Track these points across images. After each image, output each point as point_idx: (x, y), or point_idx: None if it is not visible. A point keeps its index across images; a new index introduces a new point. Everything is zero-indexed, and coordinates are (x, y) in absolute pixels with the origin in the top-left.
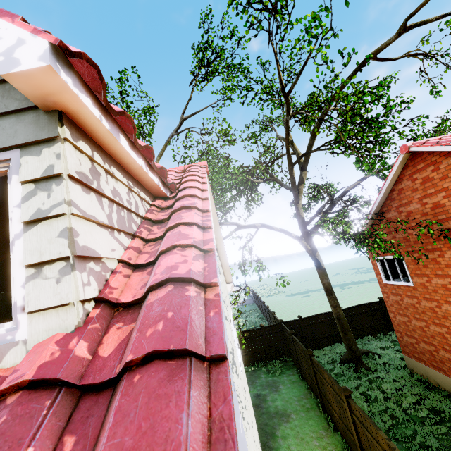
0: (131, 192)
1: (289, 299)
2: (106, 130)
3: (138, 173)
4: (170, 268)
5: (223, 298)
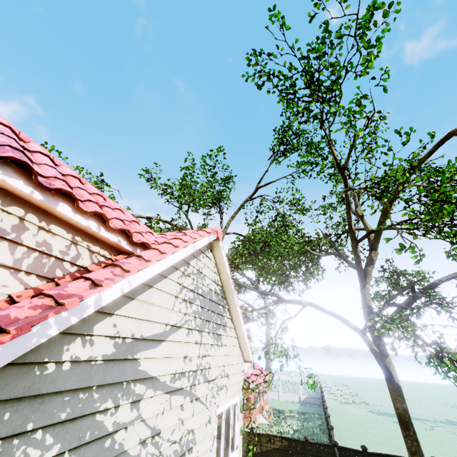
0: (75, 245)
1: (371, 418)
2: (39, 200)
3: (91, 231)
4: (0, 309)
5: (208, 374)
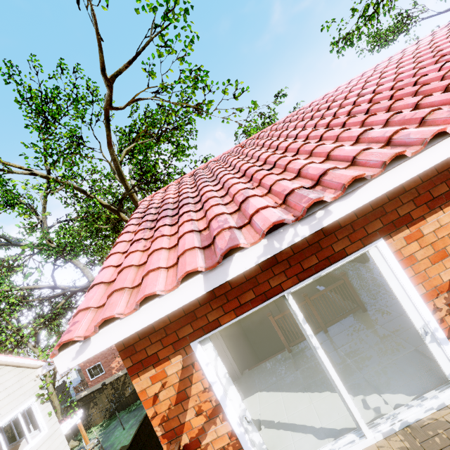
0: None
1: None
2: None
3: None
4: None
5: None
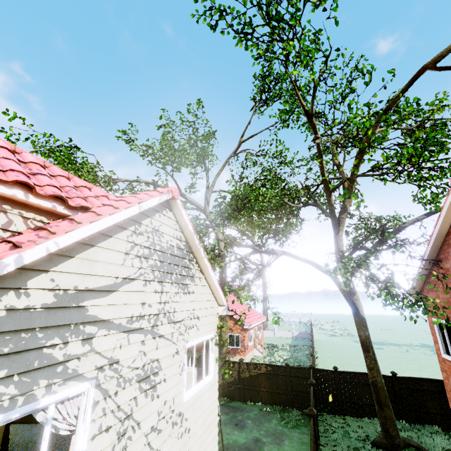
0: (5, 213)
1: (354, 346)
2: None
3: (19, 199)
4: None
5: (173, 317)
